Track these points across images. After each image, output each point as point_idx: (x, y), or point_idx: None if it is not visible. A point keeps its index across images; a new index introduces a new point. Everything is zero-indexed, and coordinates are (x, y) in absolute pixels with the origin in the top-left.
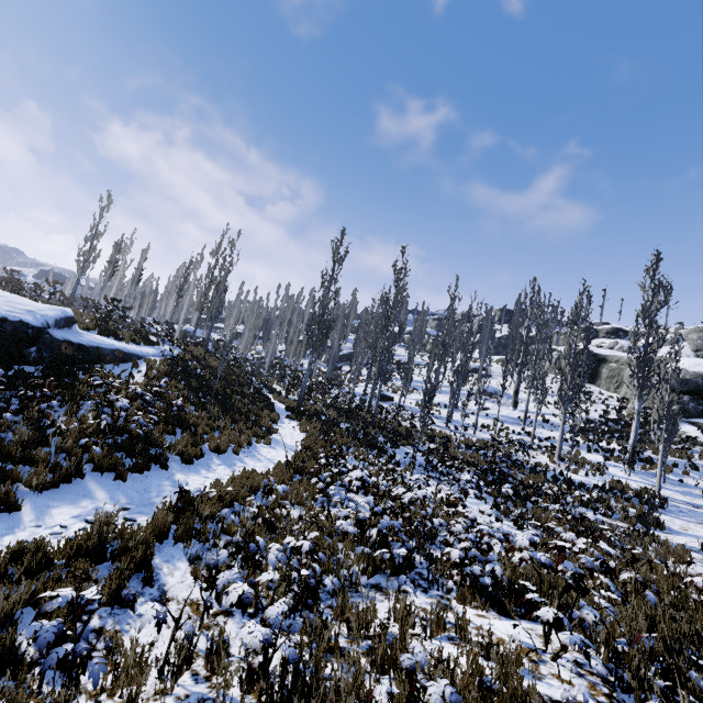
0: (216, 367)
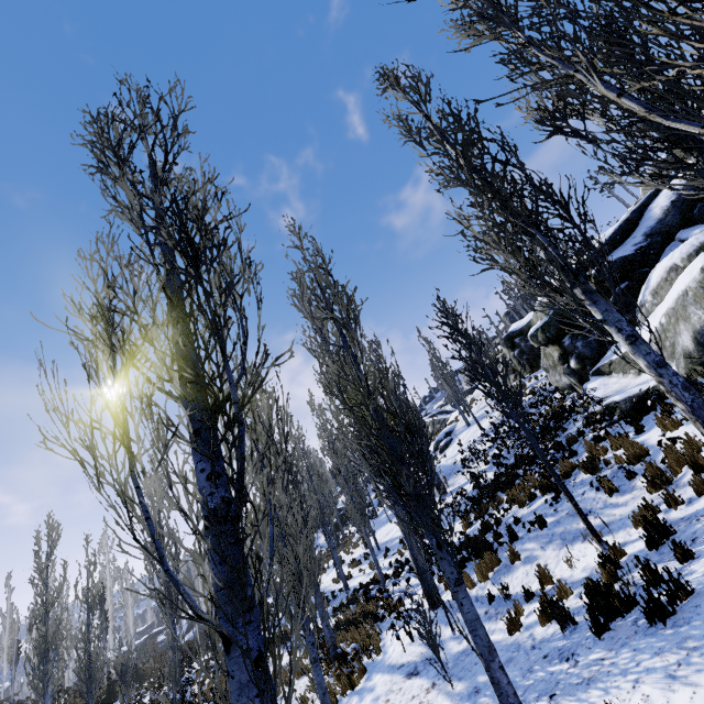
0: None
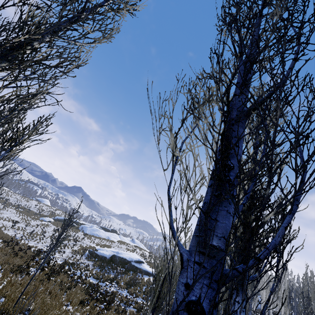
0: None
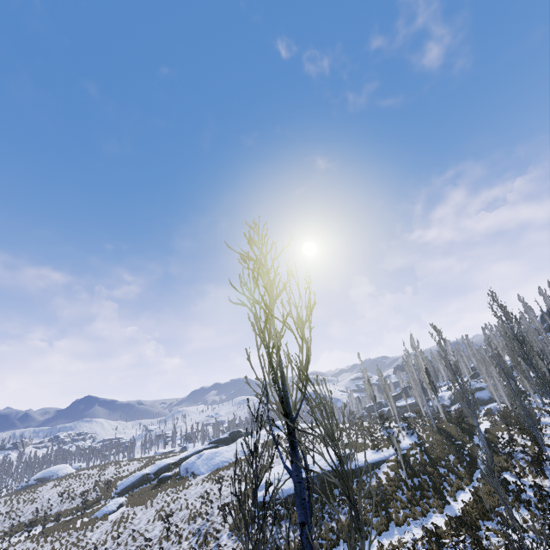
0: (429, 448)
